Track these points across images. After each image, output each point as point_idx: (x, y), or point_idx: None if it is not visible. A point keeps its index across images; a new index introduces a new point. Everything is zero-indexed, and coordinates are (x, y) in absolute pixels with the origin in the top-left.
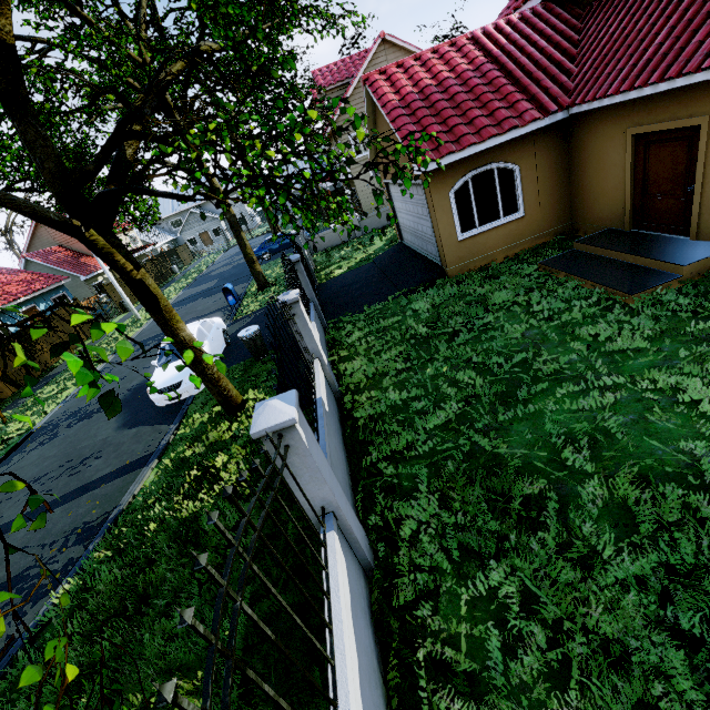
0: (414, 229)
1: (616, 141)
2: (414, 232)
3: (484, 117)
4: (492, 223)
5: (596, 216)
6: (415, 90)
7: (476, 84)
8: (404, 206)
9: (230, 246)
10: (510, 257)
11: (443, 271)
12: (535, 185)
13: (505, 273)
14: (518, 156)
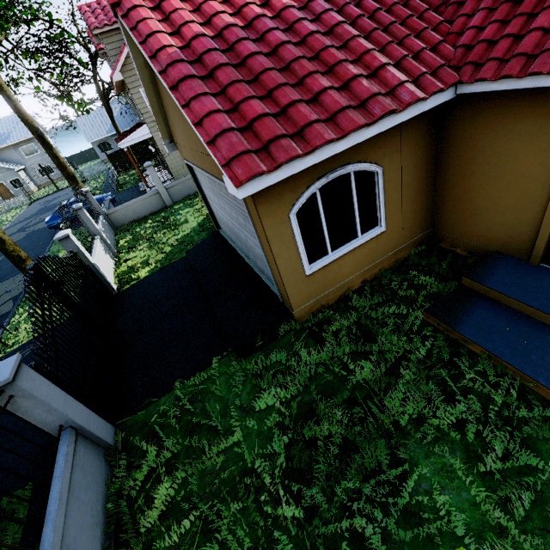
0: (233, 229)
1: (539, 143)
2: (234, 232)
3: (335, 89)
4: (347, 245)
5: (475, 232)
6: (208, 31)
7: (310, 31)
8: (216, 199)
9: (33, 200)
10: (371, 283)
11: (286, 309)
12: (398, 190)
13: (379, 325)
14: (381, 153)
